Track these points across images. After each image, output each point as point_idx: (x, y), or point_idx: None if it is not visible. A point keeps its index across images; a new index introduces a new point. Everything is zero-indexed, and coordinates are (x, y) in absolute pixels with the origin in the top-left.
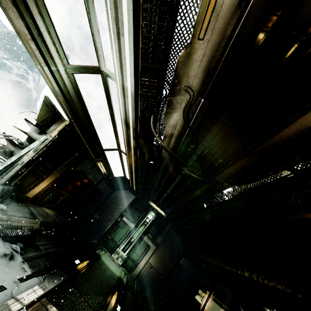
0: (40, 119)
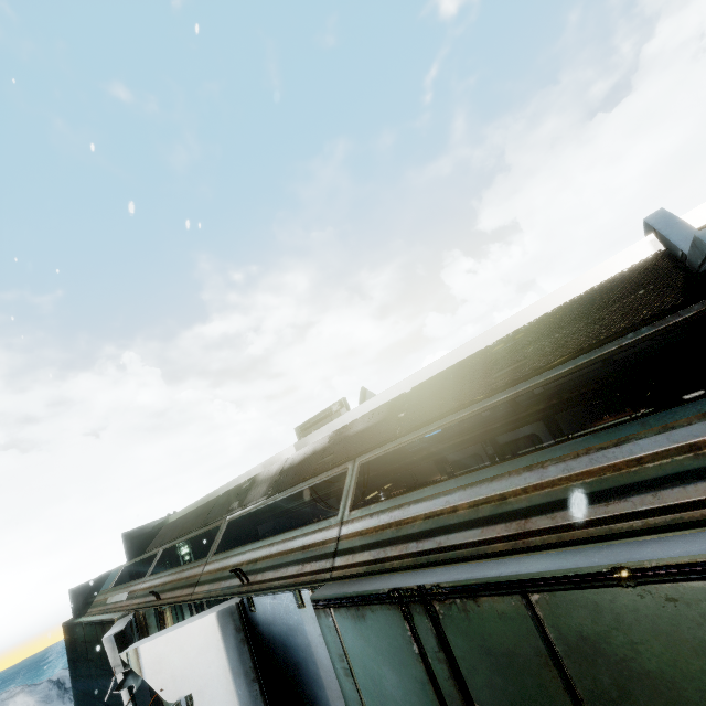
0: (123, 663)
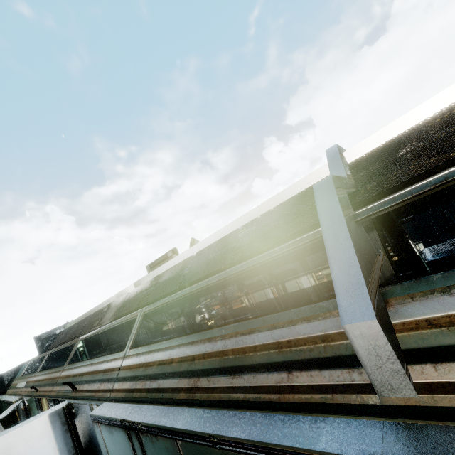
0: None
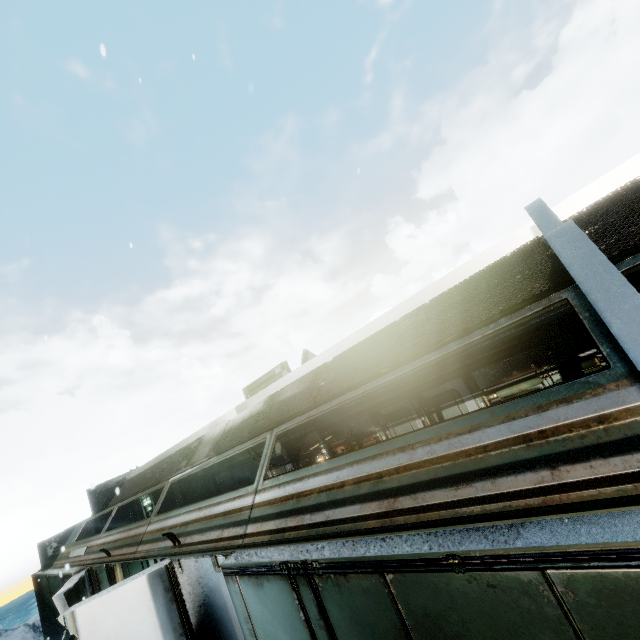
0: None
